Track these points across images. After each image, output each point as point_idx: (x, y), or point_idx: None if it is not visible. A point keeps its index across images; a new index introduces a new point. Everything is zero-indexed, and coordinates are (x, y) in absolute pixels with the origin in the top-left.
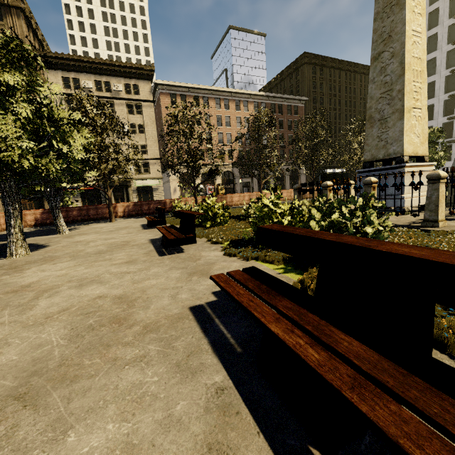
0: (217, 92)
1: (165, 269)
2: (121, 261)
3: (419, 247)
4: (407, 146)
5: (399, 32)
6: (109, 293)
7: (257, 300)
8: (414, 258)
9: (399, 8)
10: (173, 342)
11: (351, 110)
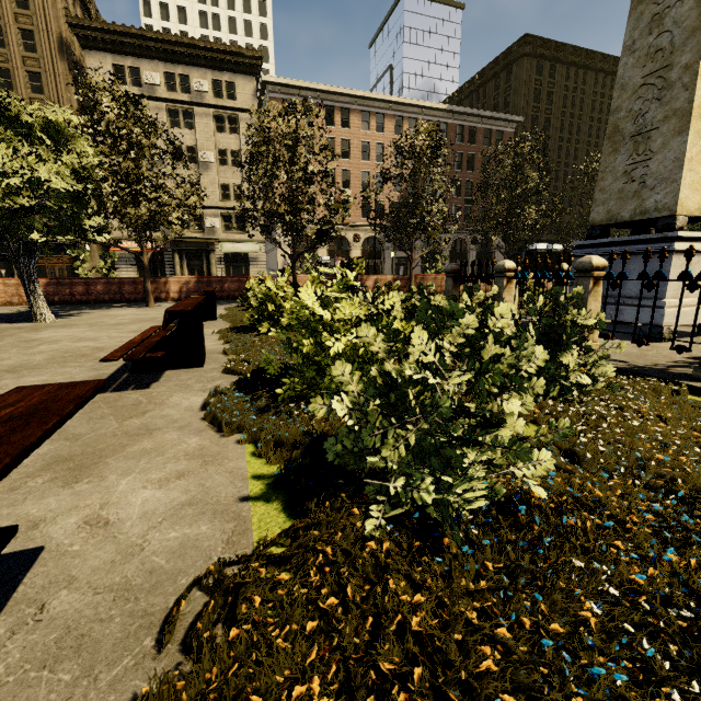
0: (366, 101)
1: None
2: None
3: None
4: (688, 193)
5: None
6: None
7: None
8: None
9: None
10: None
11: (598, 143)
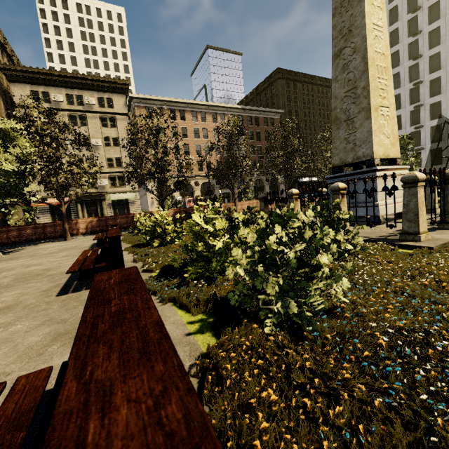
0: (194, 105)
1: (34, 324)
2: None
3: None
4: (377, 147)
5: (359, 25)
6: None
7: None
8: None
9: (358, 1)
10: None
11: (325, 122)
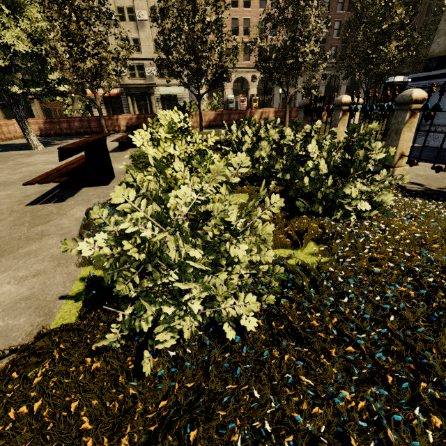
0: None
1: None
2: None
3: None
4: None
5: None
6: None
7: None
8: None
9: None
10: None
11: None
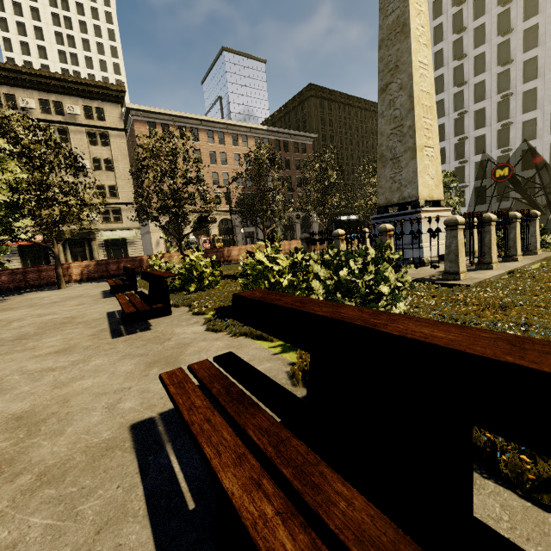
0: (209, 123)
1: (114, 358)
2: (49, 350)
3: (444, 323)
4: (422, 188)
5: (405, 62)
6: (3, 412)
7: (217, 418)
8: (438, 347)
9: (404, 37)
10: (81, 502)
11: (364, 151)
